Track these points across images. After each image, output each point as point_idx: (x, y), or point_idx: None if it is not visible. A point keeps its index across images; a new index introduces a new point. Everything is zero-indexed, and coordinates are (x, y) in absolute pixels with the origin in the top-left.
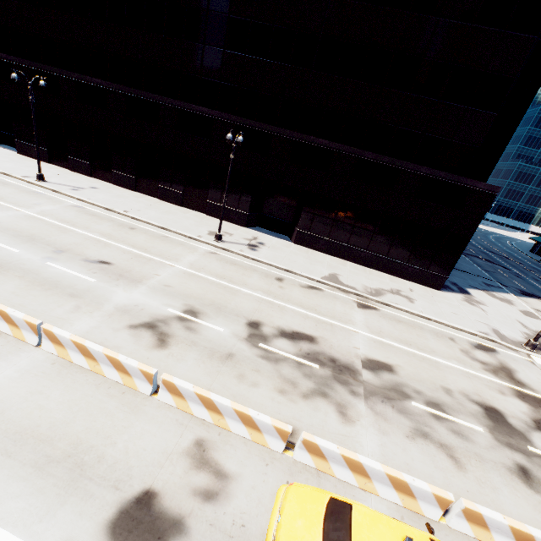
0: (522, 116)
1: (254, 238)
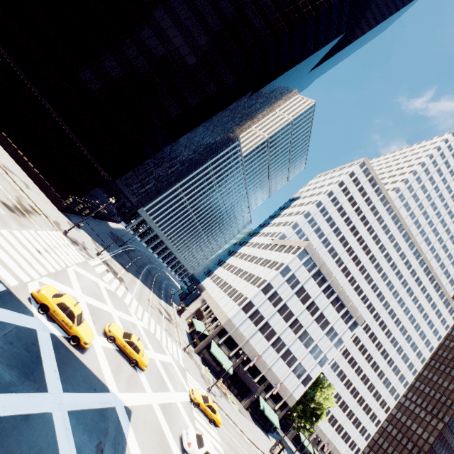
0: (137, 165)
1: None
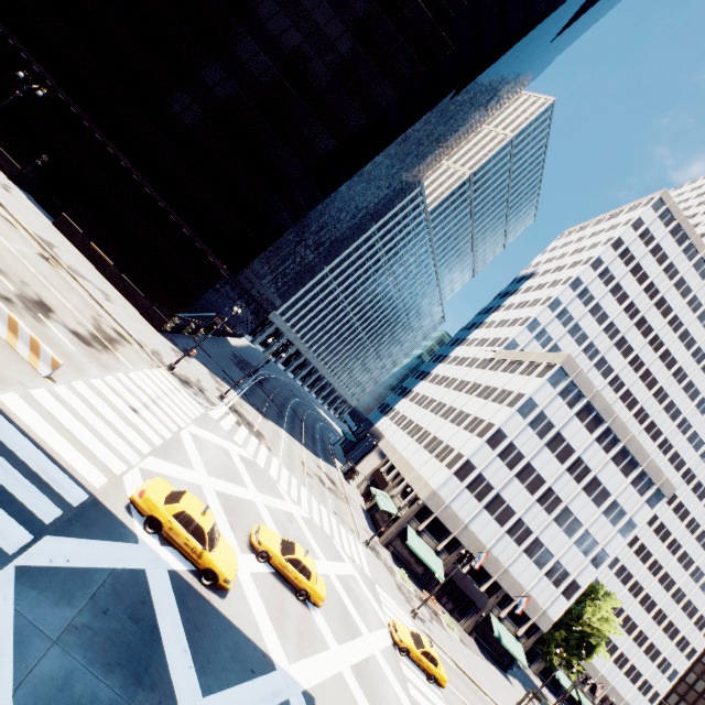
0: (269, 245)
1: (6, 185)
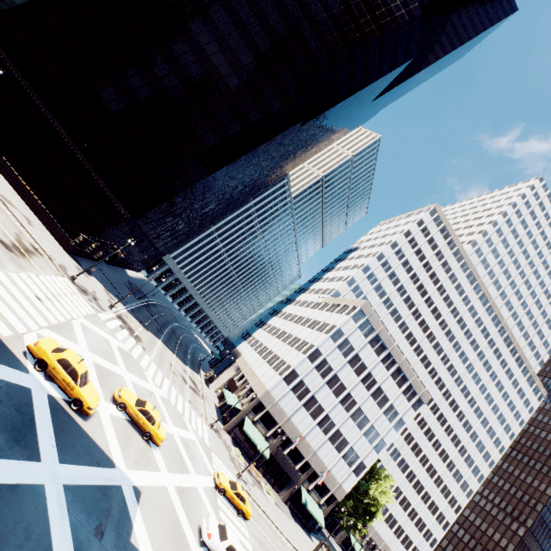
0: (163, 202)
1: None
